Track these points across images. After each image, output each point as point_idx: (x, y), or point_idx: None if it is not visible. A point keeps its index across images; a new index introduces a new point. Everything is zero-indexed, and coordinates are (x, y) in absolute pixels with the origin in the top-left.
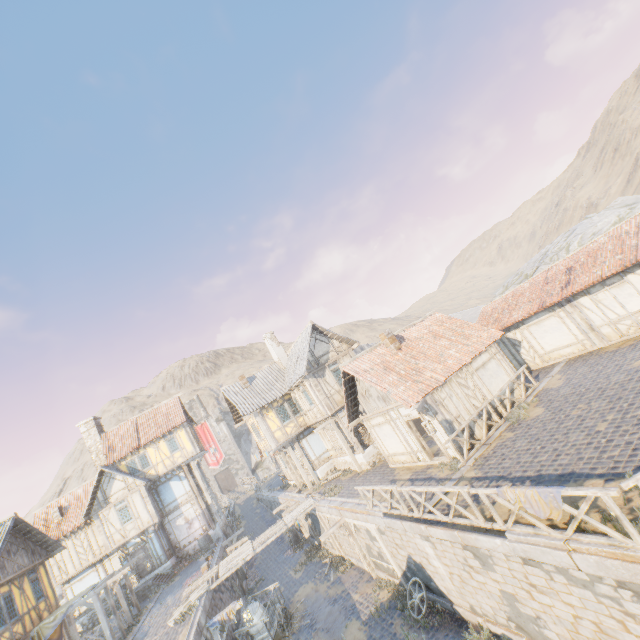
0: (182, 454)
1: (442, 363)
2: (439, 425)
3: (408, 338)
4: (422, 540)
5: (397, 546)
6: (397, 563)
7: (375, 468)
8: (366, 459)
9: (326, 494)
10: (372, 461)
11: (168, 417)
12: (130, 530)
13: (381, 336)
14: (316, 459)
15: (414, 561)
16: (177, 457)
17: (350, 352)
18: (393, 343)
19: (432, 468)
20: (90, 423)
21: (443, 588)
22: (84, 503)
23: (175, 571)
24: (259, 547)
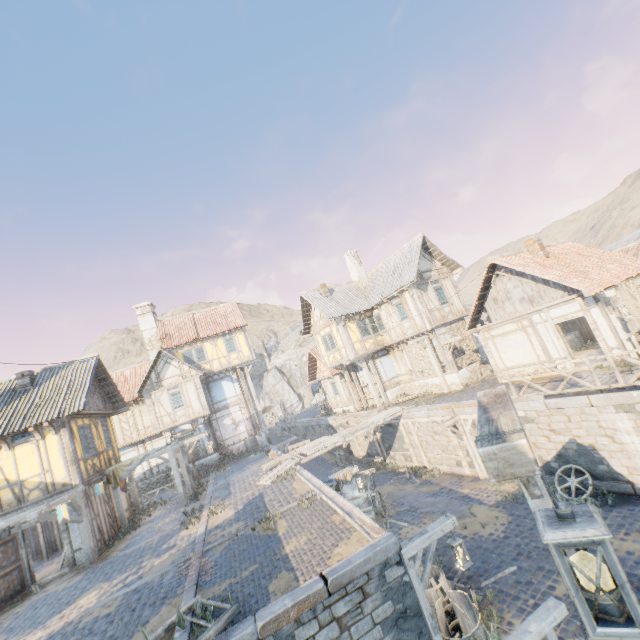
0: (238, 356)
1: (606, 271)
2: (616, 321)
3: (552, 252)
4: (616, 413)
5: (552, 432)
6: (537, 455)
7: (472, 387)
8: (460, 379)
9: (413, 405)
10: (465, 383)
11: (227, 319)
12: (180, 416)
13: (528, 242)
14: (387, 381)
15: (578, 445)
16: (233, 358)
17: (450, 276)
18: (542, 250)
19: (582, 372)
20: (147, 308)
21: (622, 469)
22: (132, 384)
23: (222, 464)
24: (348, 437)
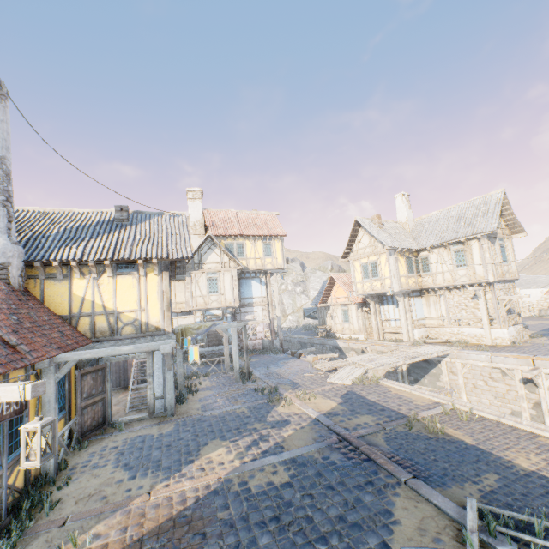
0: (272, 262)
1: None
2: None
3: None
4: None
5: None
6: None
7: (525, 346)
8: (508, 335)
9: (460, 348)
10: (511, 340)
11: (267, 225)
12: (213, 301)
13: None
14: (416, 320)
15: None
16: (267, 262)
17: (510, 239)
18: None
19: None
20: (197, 194)
21: None
22: None
23: (242, 354)
24: (407, 360)
